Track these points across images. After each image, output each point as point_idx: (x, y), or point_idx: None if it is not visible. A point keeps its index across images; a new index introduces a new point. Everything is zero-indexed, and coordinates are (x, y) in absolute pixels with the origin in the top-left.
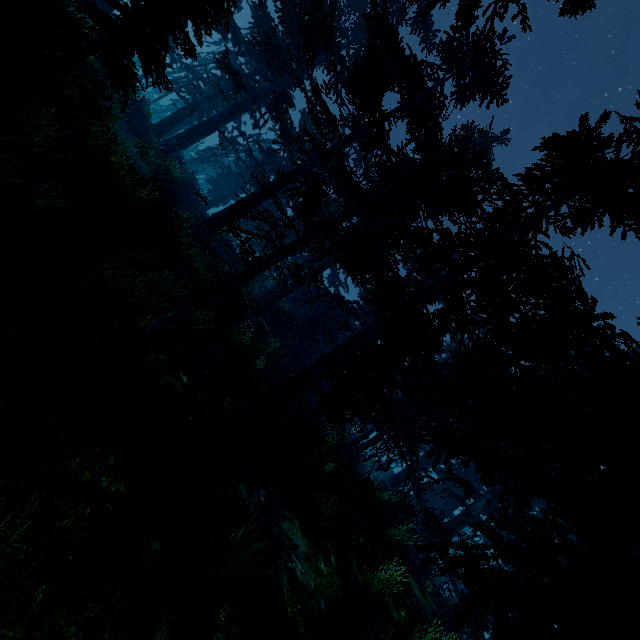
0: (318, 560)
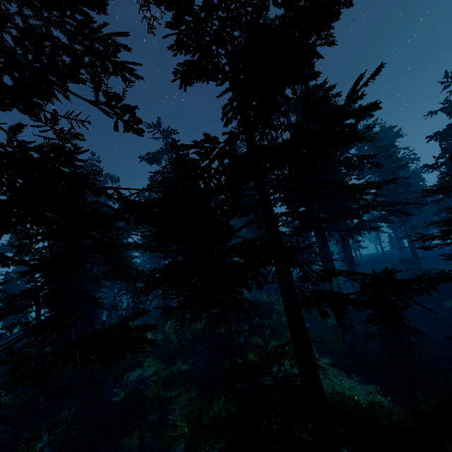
0: (144, 366)
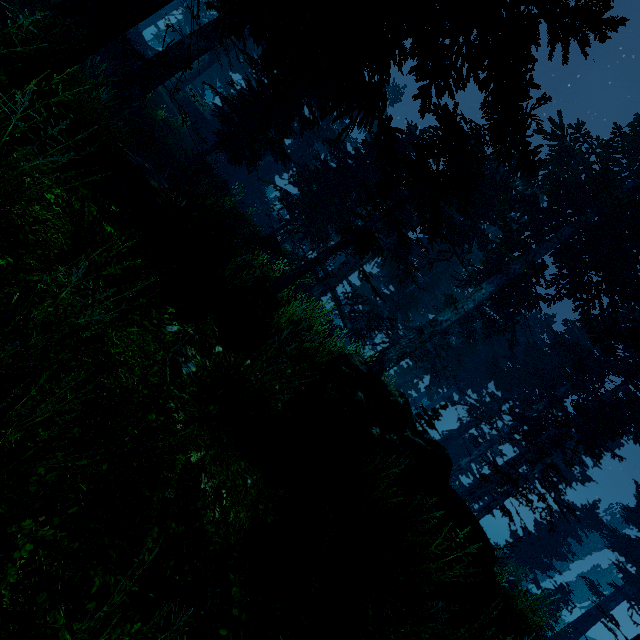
0: None
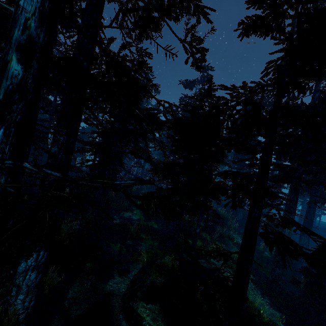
0: (133, 212)
